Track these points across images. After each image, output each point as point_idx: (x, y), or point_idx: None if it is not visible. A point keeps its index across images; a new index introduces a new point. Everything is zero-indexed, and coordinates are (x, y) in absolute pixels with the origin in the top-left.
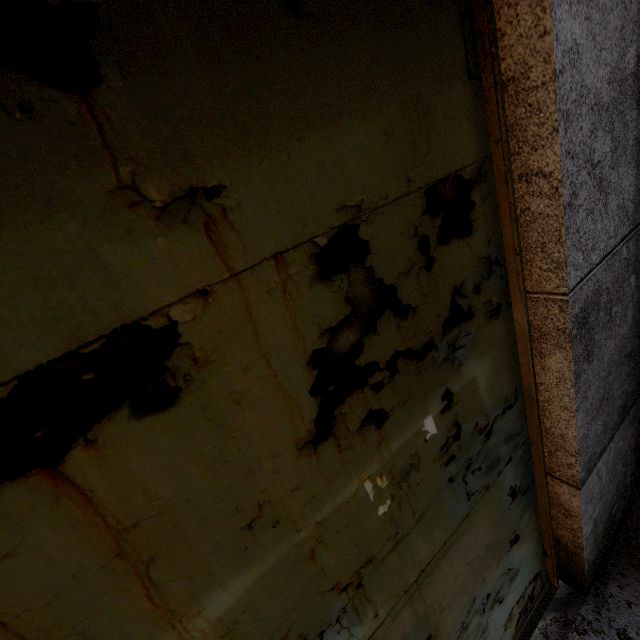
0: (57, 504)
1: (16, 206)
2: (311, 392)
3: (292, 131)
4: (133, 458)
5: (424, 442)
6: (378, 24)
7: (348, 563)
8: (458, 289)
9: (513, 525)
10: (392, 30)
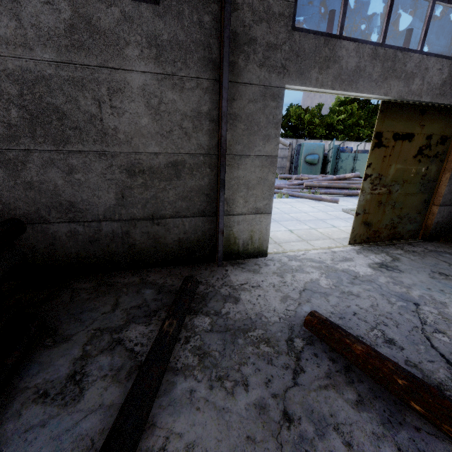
0: (401, 144)
1: (415, 121)
2: (417, 151)
3: (432, 123)
4: (405, 145)
5: (421, 171)
6: (446, 115)
7: (405, 178)
8: (438, 152)
9: (421, 209)
10: (448, 116)
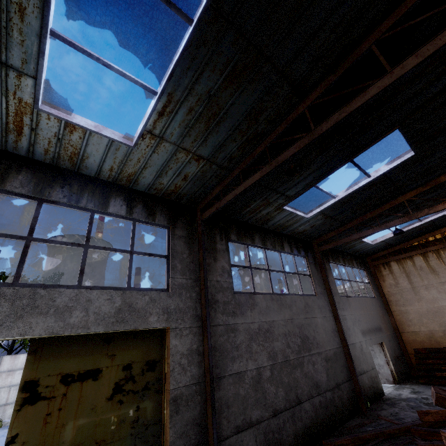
0: (80, 387)
1: (98, 353)
2: (113, 389)
3: (128, 349)
4: (89, 386)
5: (128, 416)
6: (145, 338)
7: (101, 436)
8: (148, 382)
9: None
10: (147, 338)
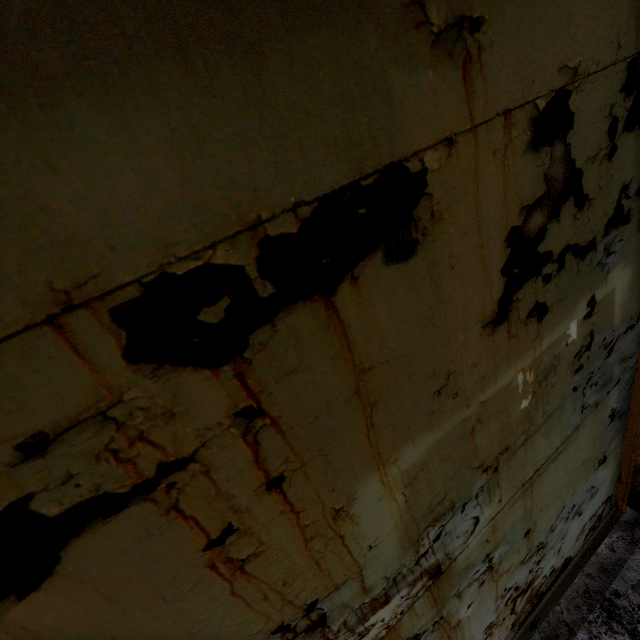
0: (326, 333)
1: (339, 7)
2: (502, 271)
3: None
4: (378, 303)
5: (565, 346)
6: None
7: (493, 447)
8: (626, 187)
9: (605, 446)
10: None
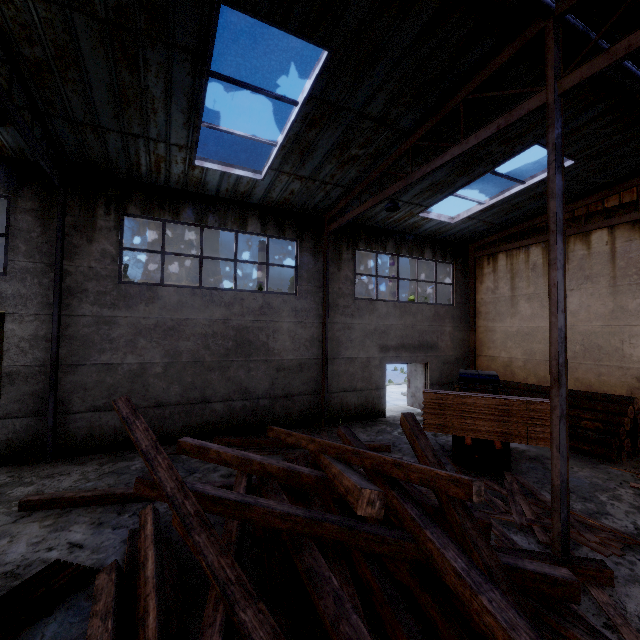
0: None
1: None
2: None
3: None
4: None
5: None
6: None
7: None
8: None
9: None
10: None
